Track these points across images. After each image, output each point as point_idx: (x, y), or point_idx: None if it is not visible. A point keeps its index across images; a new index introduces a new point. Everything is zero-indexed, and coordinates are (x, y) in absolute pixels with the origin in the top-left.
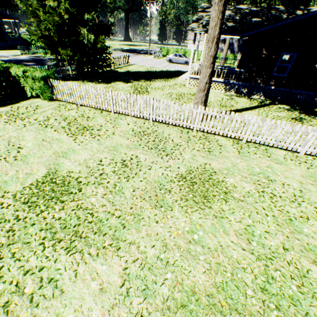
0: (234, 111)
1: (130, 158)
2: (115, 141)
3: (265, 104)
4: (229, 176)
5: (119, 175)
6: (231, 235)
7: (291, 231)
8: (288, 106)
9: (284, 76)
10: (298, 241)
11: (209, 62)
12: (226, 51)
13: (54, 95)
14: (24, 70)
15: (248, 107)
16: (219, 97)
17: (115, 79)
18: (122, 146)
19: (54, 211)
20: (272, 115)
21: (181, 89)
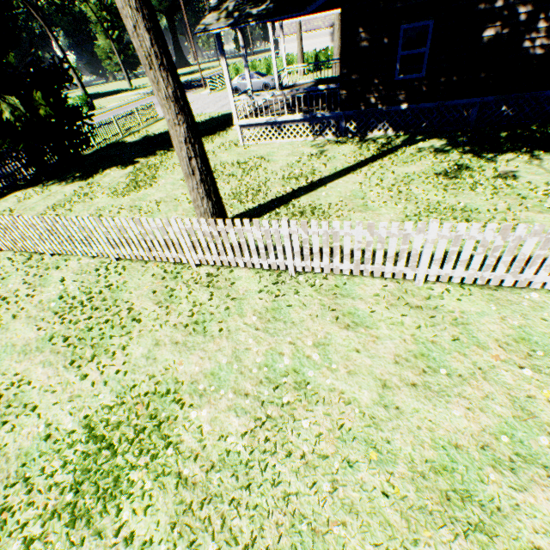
0: (311, 185)
1: (7, 386)
2: (8, 337)
3: (390, 148)
4: (207, 399)
5: None
6: None
7: None
8: (442, 141)
9: (421, 76)
10: None
11: (171, 113)
12: (338, 42)
13: None
14: None
15: (350, 165)
16: (297, 154)
17: (108, 164)
18: (13, 349)
19: None
20: (396, 174)
21: (226, 154)
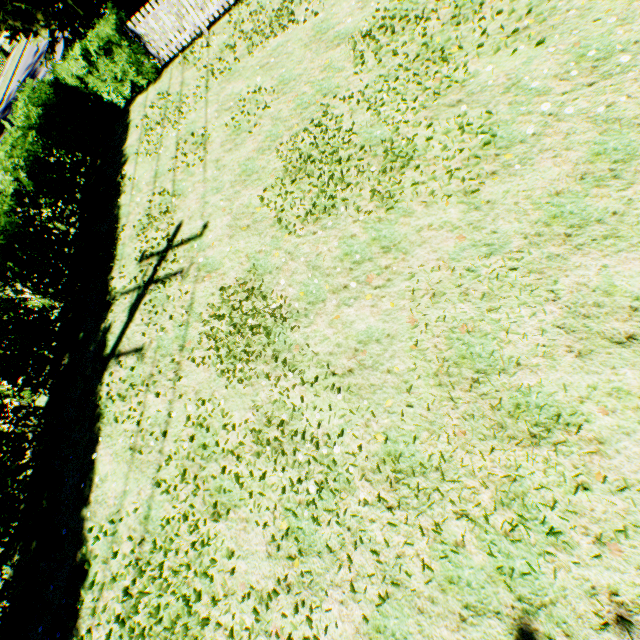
0: None
1: None
2: None
3: None
4: None
5: None
6: None
7: None
8: None
9: None
10: None
11: None
12: None
13: (154, 61)
14: (81, 49)
15: None
16: None
17: None
18: None
19: (429, 24)
20: None
21: None
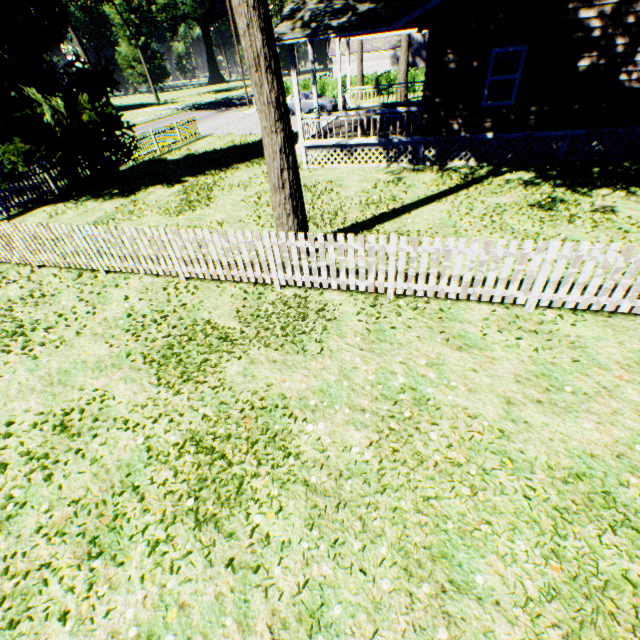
0: (394, 212)
1: (87, 401)
2: (74, 354)
3: (475, 178)
4: (321, 414)
5: (37, 461)
6: (258, 631)
7: (438, 591)
8: (530, 173)
9: (510, 104)
10: (445, 633)
11: (270, 119)
12: (404, 65)
13: None
14: None
15: (433, 193)
16: (371, 181)
17: (150, 182)
18: (85, 366)
19: None
20: (486, 204)
21: None
